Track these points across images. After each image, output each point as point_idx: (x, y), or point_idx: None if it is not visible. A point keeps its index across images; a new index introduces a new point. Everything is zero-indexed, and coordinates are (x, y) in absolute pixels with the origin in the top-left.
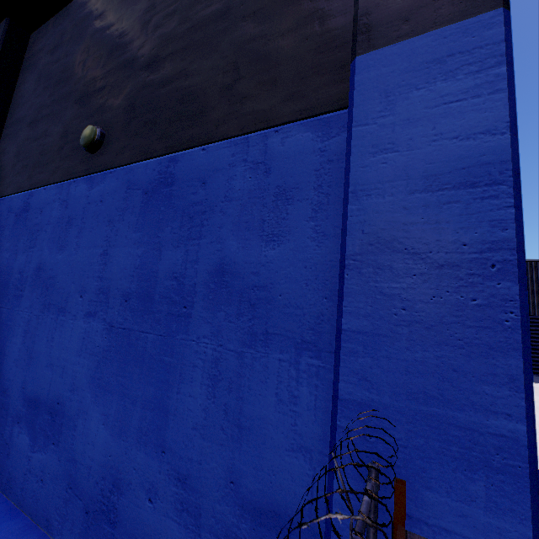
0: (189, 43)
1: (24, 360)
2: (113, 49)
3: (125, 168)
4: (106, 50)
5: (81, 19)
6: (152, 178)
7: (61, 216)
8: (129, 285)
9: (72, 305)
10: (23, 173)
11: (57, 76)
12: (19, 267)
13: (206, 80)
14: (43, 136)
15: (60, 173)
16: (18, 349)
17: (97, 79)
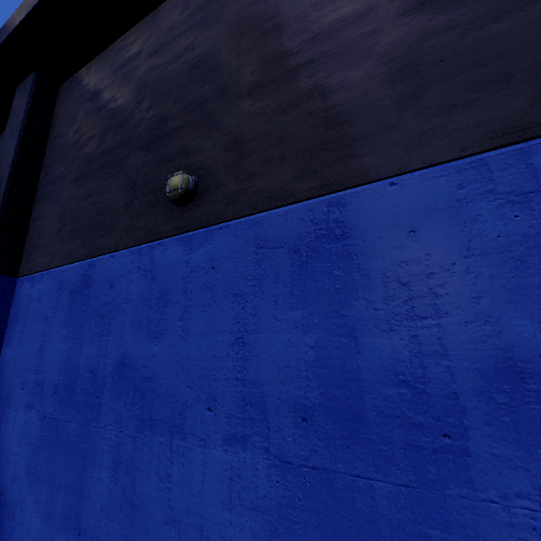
0: (313, 56)
1: (121, 509)
2: (185, 82)
3: (246, 221)
4: (174, 85)
5: (128, 60)
6: (302, 230)
7: (147, 290)
8: (302, 392)
9: (194, 422)
10: (73, 239)
11: (106, 123)
12: (88, 363)
13: (363, 94)
14: (97, 193)
15: (132, 234)
16: (107, 490)
17: (168, 119)
